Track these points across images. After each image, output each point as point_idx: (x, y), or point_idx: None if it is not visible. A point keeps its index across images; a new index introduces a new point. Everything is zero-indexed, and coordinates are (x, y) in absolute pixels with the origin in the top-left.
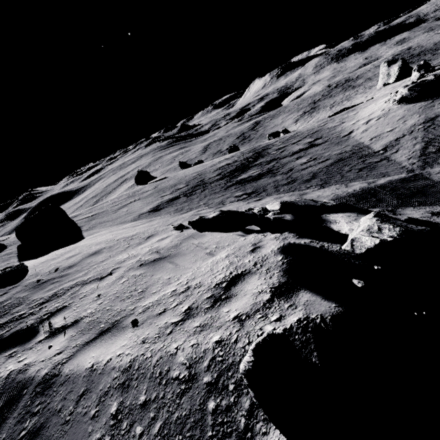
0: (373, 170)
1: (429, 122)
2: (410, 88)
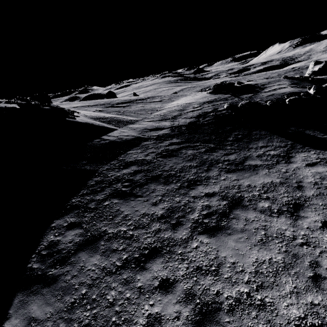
0: (139, 115)
1: (188, 104)
2: (214, 85)
